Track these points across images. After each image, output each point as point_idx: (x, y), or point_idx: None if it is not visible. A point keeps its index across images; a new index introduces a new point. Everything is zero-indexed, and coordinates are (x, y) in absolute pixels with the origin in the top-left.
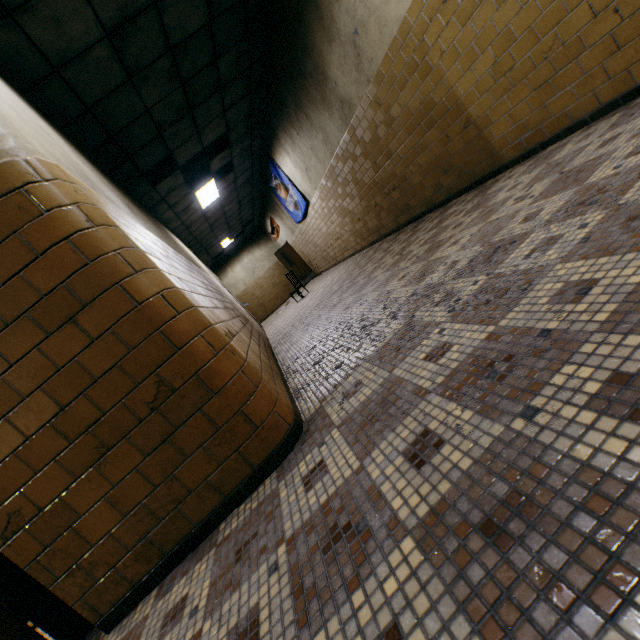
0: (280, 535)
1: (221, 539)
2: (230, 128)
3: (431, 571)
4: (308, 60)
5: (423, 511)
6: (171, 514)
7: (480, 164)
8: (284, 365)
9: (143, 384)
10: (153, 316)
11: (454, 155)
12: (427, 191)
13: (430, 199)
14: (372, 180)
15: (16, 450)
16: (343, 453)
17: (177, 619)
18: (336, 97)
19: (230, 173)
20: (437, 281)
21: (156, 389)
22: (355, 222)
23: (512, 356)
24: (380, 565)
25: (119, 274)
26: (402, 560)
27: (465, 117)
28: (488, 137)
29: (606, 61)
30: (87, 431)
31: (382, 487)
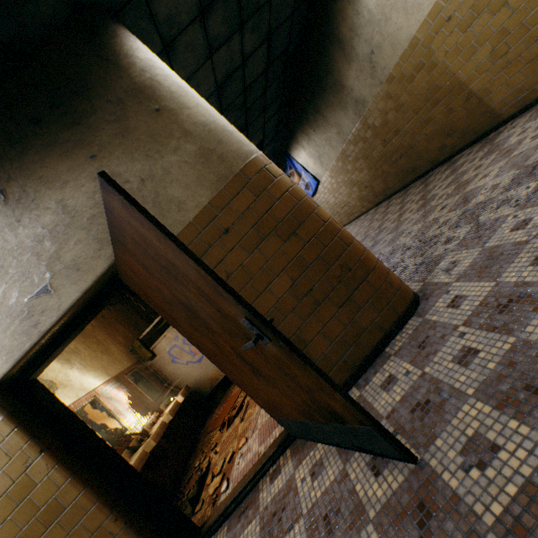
0: (452, 327)
1: (393, 352)
2: (265, 136)
3: None
4: (329, 78)
5: None
6: (355, 343)
7: (481, 124)
8: None
9: (333, 267)
10: (332, 229)
11: (457, 121)
12: (432, 153)
13: (434, 158)
14: (380, 154)
15: (273, 306)
16: (474, 286)
17: (393, 382)
18: (351, 99)
19: None
20: (486, 198)
21: (340, 269)
22: (362, 189)
23: None
24: None
25: (312, 207)
26: None
27: (467, 92)
28: (488, 103)
29: None
30: (307, 295)
31: (524, 280)
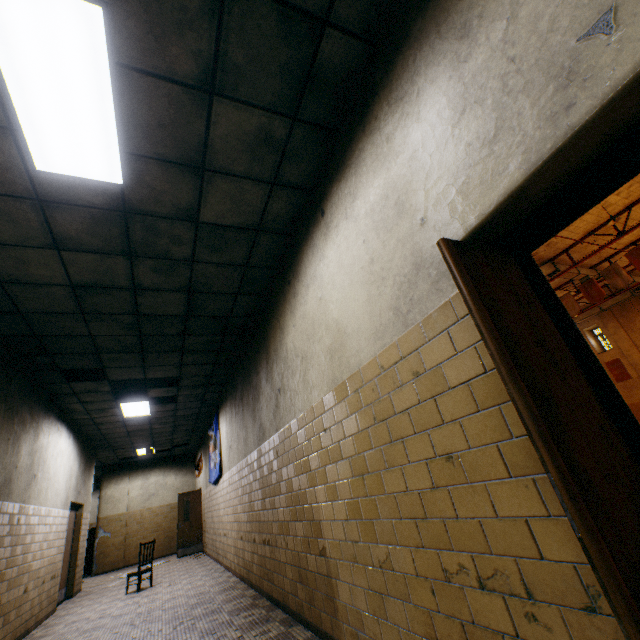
0: None
1: None
2: (183, 376)
3: None
4: (255, 376)
5: None
6: None
7: (326, 611)
8: None
9: None
10: None
11: (311, 570)
12: (287, 580)
13: (287, 593)
14: (259, 511)
15: None
16: None
17: None
18: (260, 417)
19: (172, 403)
20: None
21: None
22: (239, 535)
23: None
24: None
25: None
26: None
27: (323, 542)
28: (335, 589)
29: (428, 639)
30: None
31: None
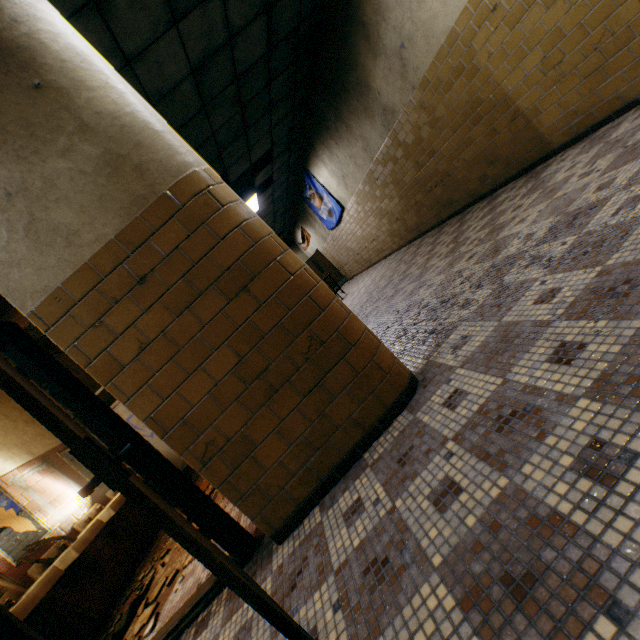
0: (441, 439)
1: (371, 462)
2: (274, 144)
3: (613, 408)
4: (352, 75)
5: (587, 383)
6: (324, 446)
7: (528, 152)
8: None
9: (298, 339)
10: (302, 284)
11: (501, 147)
12: (471, 184)
13: (474, 191)
14: (413, 179)
15: (209, 392)
16: (478, 379)
17: (359, 512)
18: (379, 106)
19: (269, 187)
20: (517, 251)
21: (308, 343)
22: (393, 222)
23: (630, 280)
24: (561, 420)
25: (275, 252)
26: (581, 411)
27: (513, 110)
28: (537, 126)
29: None
30: (259, 377)
31: (536, 384)
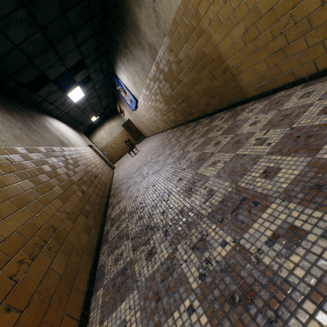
0: None
1: None
2: (84, 56)
3: None
4: (127, 17)
5: None
6: None
7: (233, 95)
8: (107, 225)
9: None
10: None
11: (217, 88)
12: (202, 106)
13: (203, 110)
14: (170, 94)
15: None
16: None
17: None
18: (146, 42)
19: (90, 82)
20: (198, 209)
21: None
22: (163, 115)
23: None
24: None
25: None
26: None
27: (225, 66)
28: (239, 80)
29: (326, 40)
30: None
31: None
